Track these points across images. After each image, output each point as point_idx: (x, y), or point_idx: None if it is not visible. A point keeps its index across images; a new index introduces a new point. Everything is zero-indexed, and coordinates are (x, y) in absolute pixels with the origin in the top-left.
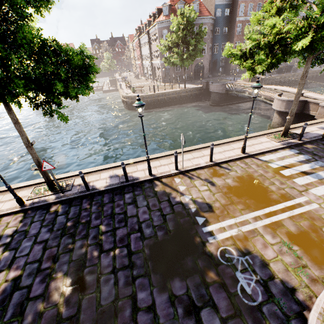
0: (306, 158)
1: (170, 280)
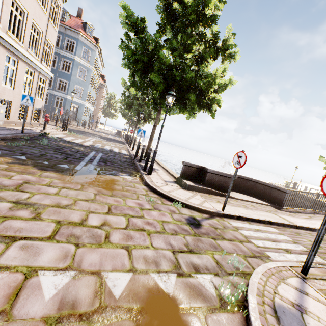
0: (114, 151)
1: (88, 135)
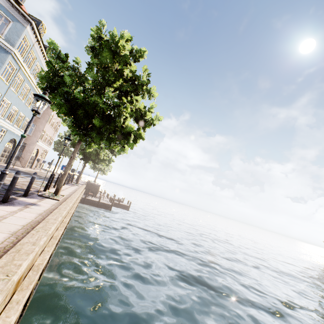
0: None
1: None
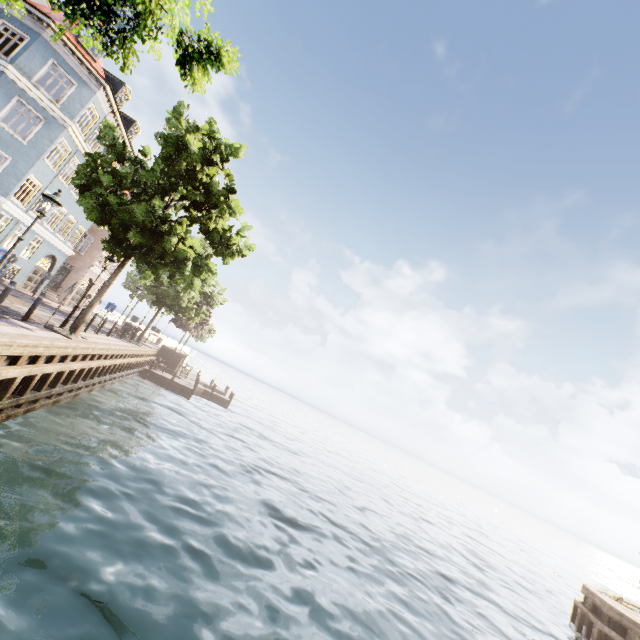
0: None
1: None
